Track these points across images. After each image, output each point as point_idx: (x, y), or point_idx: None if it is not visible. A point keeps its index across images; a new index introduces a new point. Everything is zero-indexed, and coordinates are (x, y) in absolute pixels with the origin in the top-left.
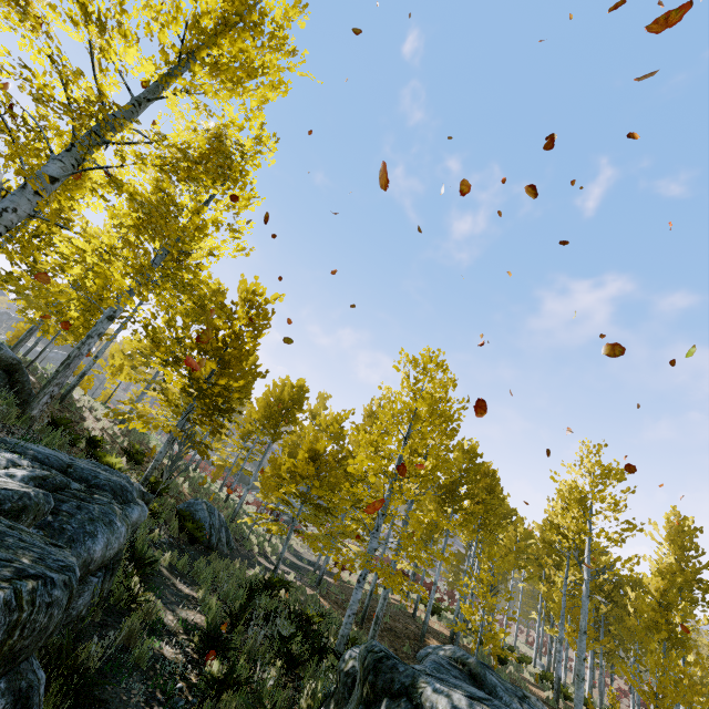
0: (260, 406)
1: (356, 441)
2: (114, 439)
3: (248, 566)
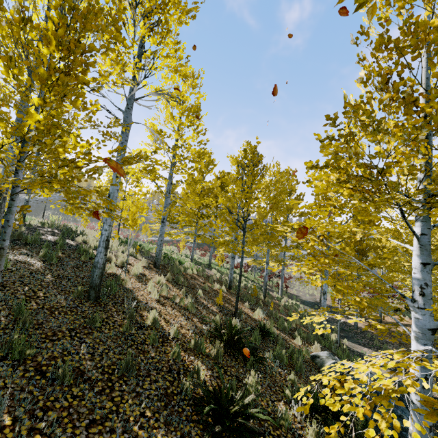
0: (264, 199)
1: (359, 206)
2: (178, 304)
3: (437, 429)
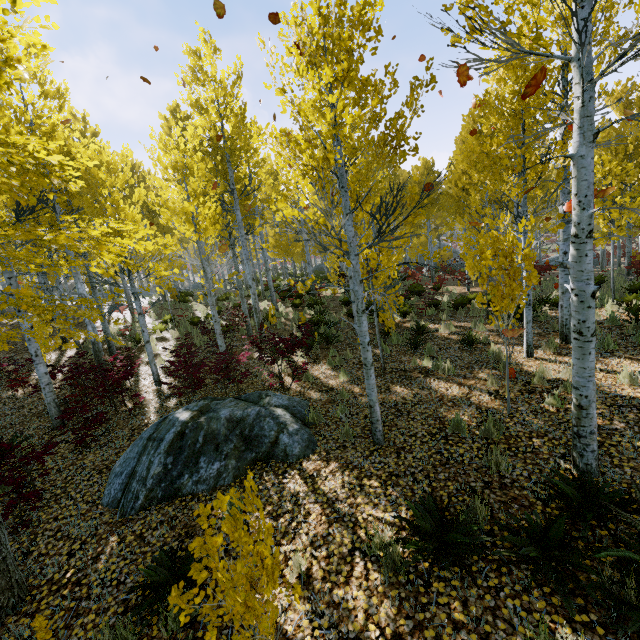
0: None
1: None
2: None
3: None
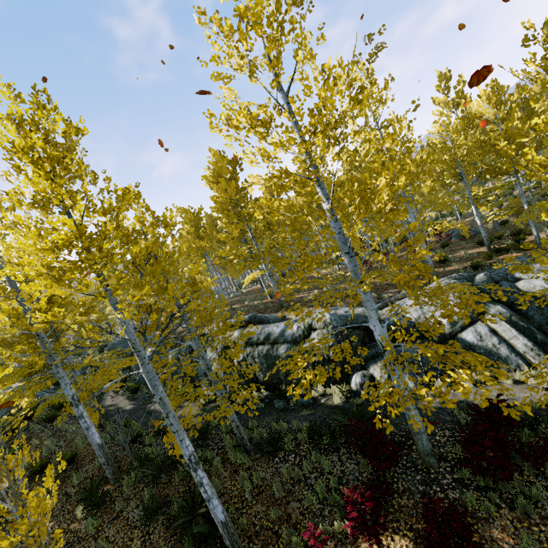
0: None
1: None
2: None
3: None
